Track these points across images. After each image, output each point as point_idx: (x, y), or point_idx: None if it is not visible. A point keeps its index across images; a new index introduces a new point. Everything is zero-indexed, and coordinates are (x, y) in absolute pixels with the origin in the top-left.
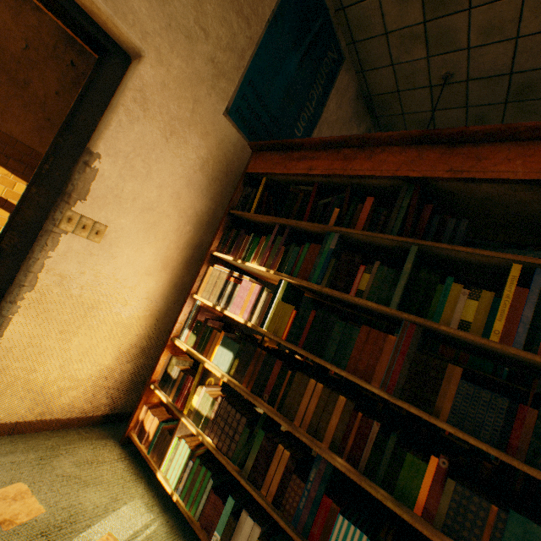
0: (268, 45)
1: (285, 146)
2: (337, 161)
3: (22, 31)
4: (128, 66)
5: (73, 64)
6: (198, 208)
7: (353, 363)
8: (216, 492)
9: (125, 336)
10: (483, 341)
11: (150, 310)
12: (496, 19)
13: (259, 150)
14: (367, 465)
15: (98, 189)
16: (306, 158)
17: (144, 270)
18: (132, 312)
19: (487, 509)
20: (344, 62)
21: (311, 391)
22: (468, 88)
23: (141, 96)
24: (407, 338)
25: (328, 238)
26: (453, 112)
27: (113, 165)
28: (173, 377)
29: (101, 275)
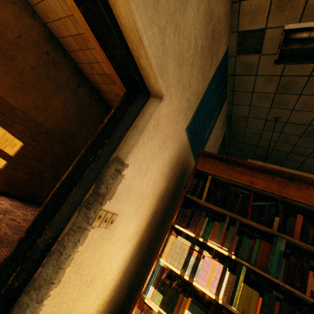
0: (207, 91)
1: (228, 160)
2: (273, 183)
3: (18, 27)
4: (148, 100)
5: (48, 53)
6: (161, 187)
7: None
8: None
9: (103, 294)
10: None
11: (122, 267)
12: (311, 102)
13: (205, 156)
14: None
15: (120, 189)
16: (246, 173)
17: (127, 238)
18: (112, 273)
19: None
20: (226, 99)
21: None
22: (285, 125)
23: (157, 123)
24: None
25: (277, 240)
26: (273, 133)
27: (132, 169)
28: None
29: (104, 252)
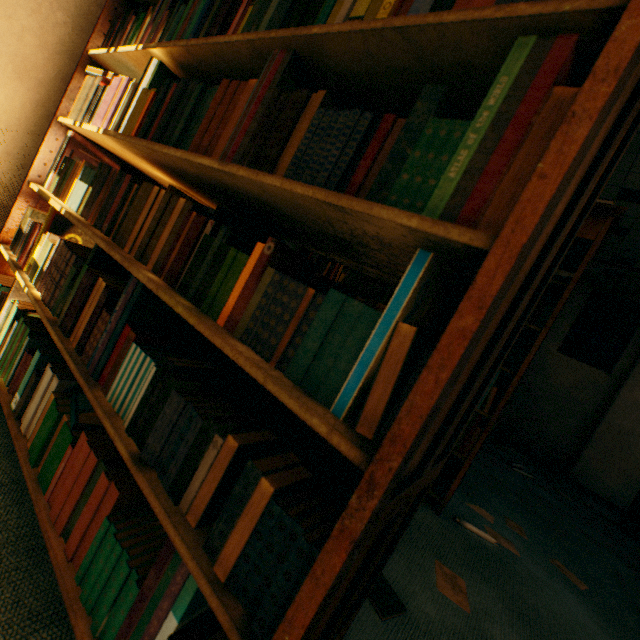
0: None
1: None
2: None
3: None
4: None
5: None
6: None
7: (199, 139)
8: (33, 352)
9: None
10: (362, 27)
11: (5, 145)
12: None
13: None
14: (184, 279)
15: None
16: None
17: None
18: None
19: (302, 296)
20: None
21: (151, 203)
22: None
23: None
24: (270, 76)
25: None
26: None
27: None
28: (25, 232)
29: None
